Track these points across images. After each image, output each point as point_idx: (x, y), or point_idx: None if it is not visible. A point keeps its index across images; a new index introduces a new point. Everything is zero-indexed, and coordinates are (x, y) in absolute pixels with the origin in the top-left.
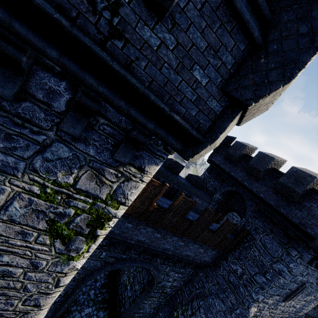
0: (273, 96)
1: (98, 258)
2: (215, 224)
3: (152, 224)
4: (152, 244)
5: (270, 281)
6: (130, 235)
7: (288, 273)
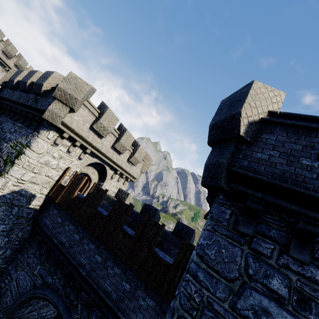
0: (59, 91)
1: (32, 273)
2: (159, 250)
3: (71, 214)
4: (70, 250)
5: (175, 300)
6: (57, 232)
7: (201, 262)
